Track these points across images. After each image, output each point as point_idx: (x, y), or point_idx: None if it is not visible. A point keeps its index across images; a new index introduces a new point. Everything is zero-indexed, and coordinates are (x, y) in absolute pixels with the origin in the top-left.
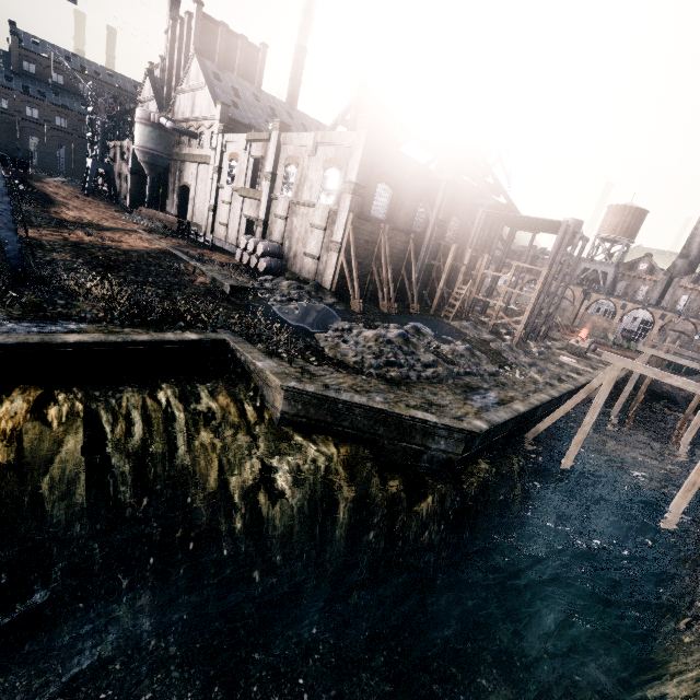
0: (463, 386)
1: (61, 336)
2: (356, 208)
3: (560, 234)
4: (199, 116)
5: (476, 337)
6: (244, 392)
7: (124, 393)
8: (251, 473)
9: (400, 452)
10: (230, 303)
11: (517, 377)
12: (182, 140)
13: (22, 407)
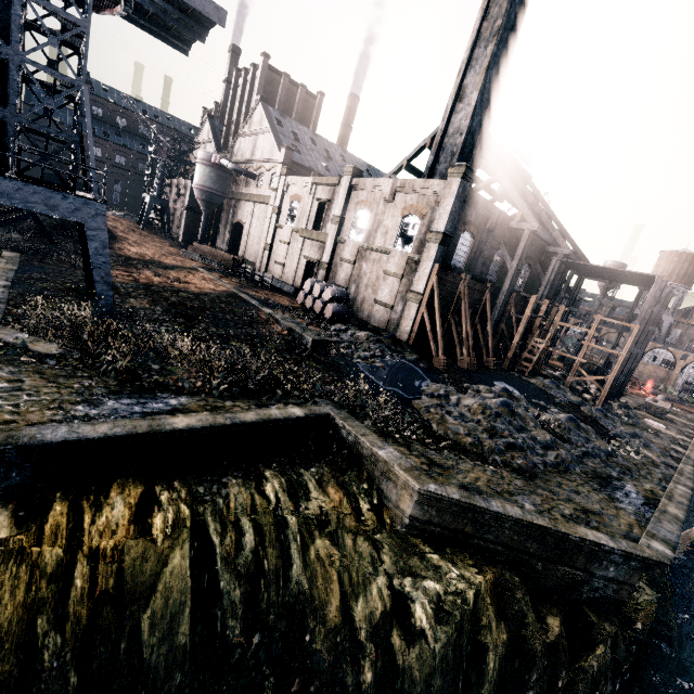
0: (594, 476)
1: (168, 419)
2: (440, 258)
3: (654, 289)
4: (260, 158)
5: (565, 400)
6: (356, 482)
7: (229, 487)
8: (379, 601)
9: (555, 576)
10: (316, 361)
11: (633, 457)
12: (238, 180)
13: (123, 515)
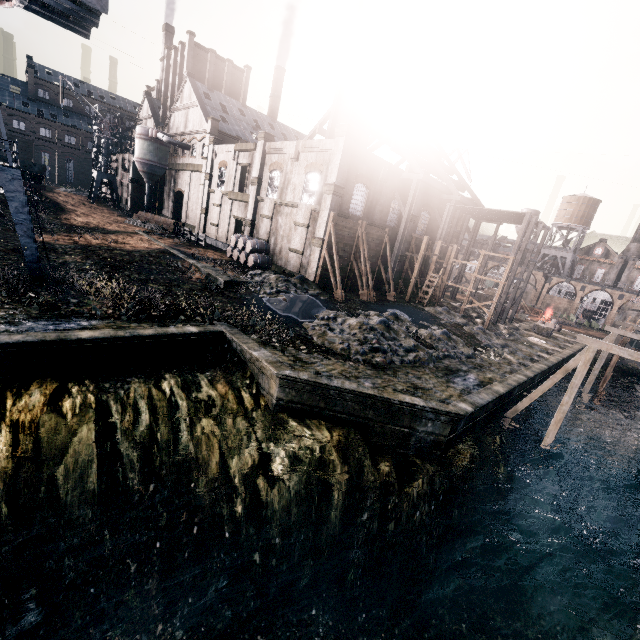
0: (443, 369)
1: (75, 333)
2: (336, 207)
3: (524, 225)
4: (192, 130)
5: (450, 321)
6: (241, 380)
7: (131, 384)
8: (249, 457)
9: (389, 434)
10: (224, 297)
11: (492, 359)
12: (176, 152)
13: (39, 400)
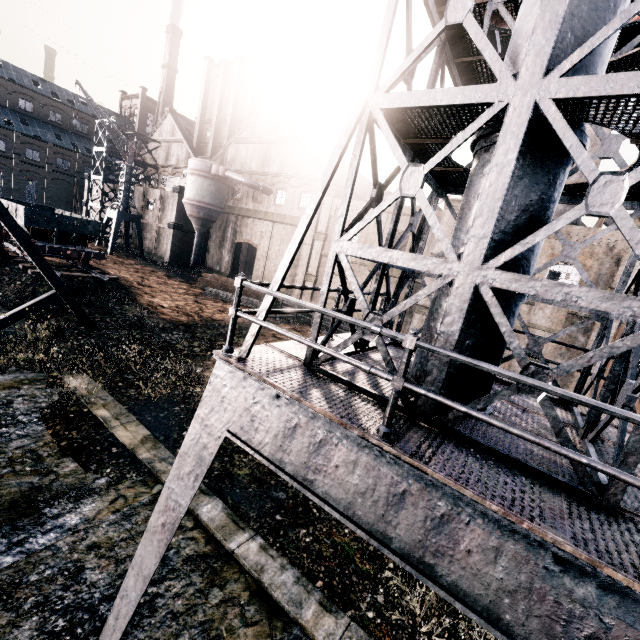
0: None
1: None
2: None
3: None
4: (281, 172)
5: None
6: None
7: None
8: None
9: None
10: None
11: None
12: (238, 192)
13: None
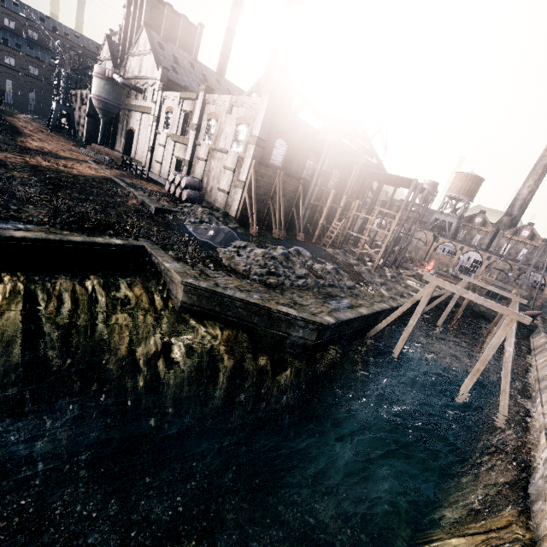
0: (324, 294)
1: (10, 231)
2: (258, 156)
3: (411, 189)
4: (145, 75)
5: (344, 261)
6: (155, 286)
7: (58, 279)
8: (154, 345)
9: (270, 337)
10: (153, 220)
11: (369, 292)
12: (130, 93)
13: None
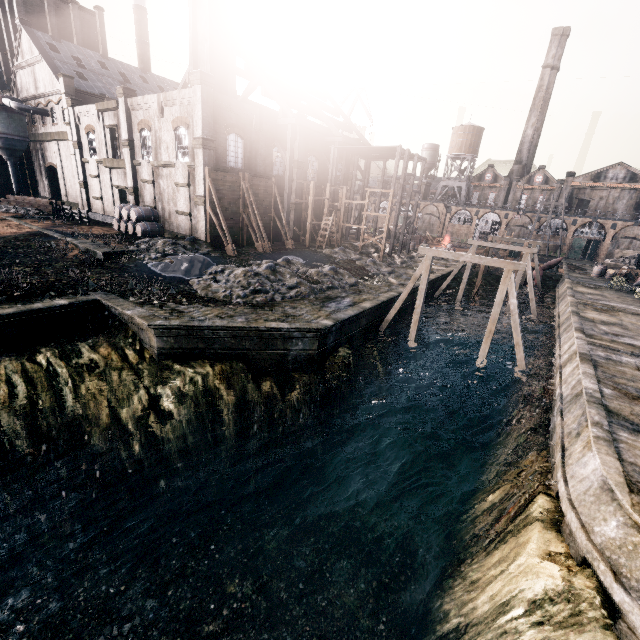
0: (323, 298)
1: None
2: (210, 161)
3: (397, 158)
4: (44, 92)
5: (343, 259)
6: (123, 340)
7: (1, 363)
8: (139, 403)
9: (269, 359)
10: (103, 268)
11: (375, 284)
12: (34, 119)
13: None
